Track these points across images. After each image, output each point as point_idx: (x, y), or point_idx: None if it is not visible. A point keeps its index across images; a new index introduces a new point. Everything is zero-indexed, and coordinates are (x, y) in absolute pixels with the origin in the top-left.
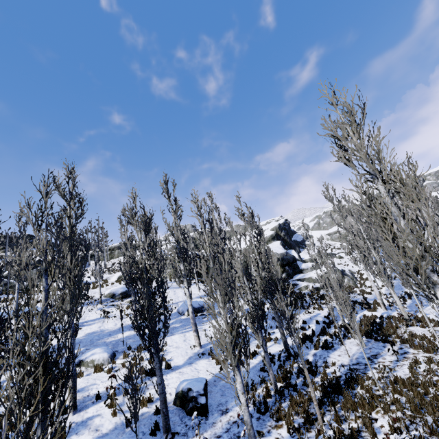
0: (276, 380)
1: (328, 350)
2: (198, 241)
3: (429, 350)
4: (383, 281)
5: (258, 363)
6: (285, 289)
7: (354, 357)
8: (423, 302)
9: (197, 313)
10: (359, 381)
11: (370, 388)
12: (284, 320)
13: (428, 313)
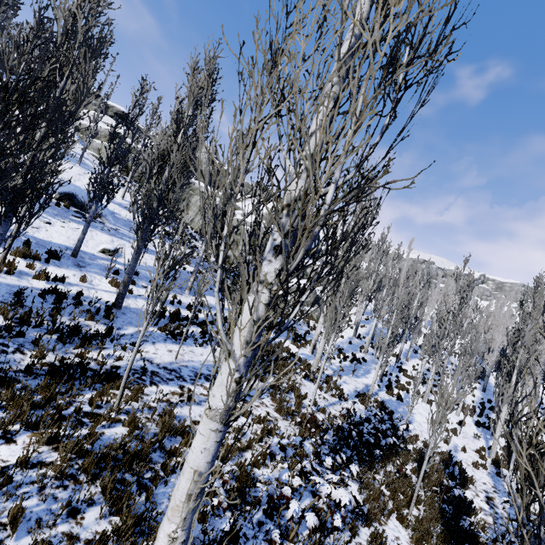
0: (4, 313)
1: (172, 339)
2: (202, 167)
3: (282, 410)
4: (325, 317)
5: (36, 288)
6: (238, 272)
7: (184, 364)
8: (359, 372)
9: (76, 207)
10: (116, 385)
11: (97, 400)
12: (184, 289)
13: (348, 382)
